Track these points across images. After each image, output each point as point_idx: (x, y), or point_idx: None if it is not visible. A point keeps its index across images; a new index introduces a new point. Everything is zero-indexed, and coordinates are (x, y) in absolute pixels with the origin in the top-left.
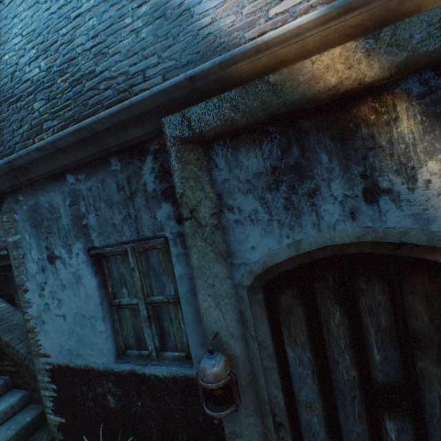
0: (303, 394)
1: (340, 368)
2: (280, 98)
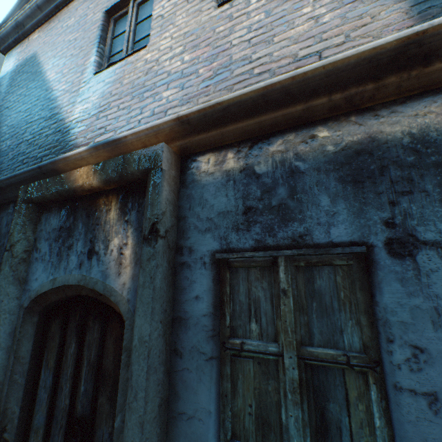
0: (38, 418)
1: (63, 395)
2: (63, 187)
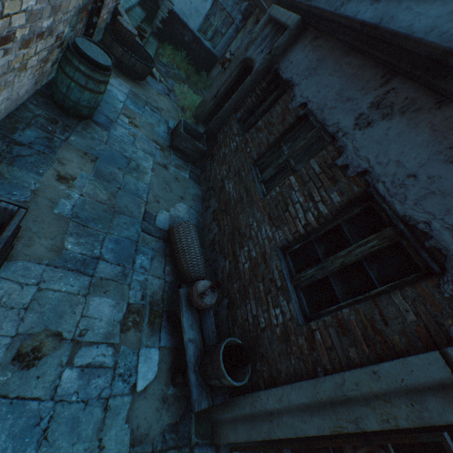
0: None
1: None
2: None
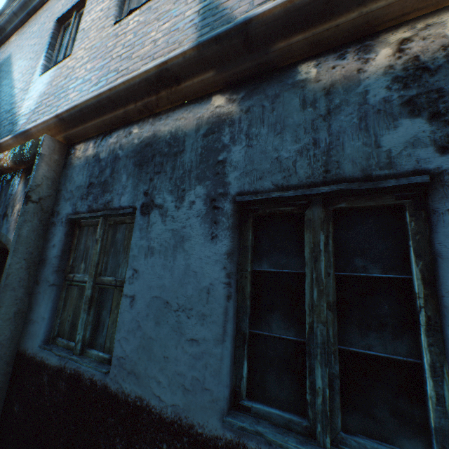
0: None
1: None
2: None
